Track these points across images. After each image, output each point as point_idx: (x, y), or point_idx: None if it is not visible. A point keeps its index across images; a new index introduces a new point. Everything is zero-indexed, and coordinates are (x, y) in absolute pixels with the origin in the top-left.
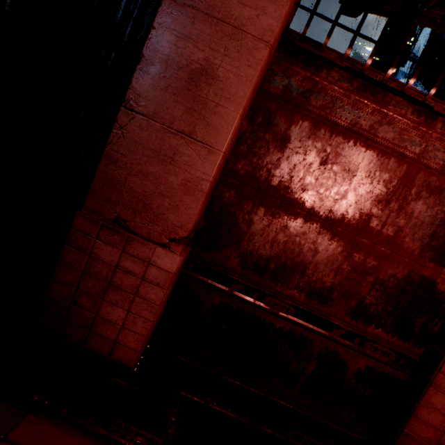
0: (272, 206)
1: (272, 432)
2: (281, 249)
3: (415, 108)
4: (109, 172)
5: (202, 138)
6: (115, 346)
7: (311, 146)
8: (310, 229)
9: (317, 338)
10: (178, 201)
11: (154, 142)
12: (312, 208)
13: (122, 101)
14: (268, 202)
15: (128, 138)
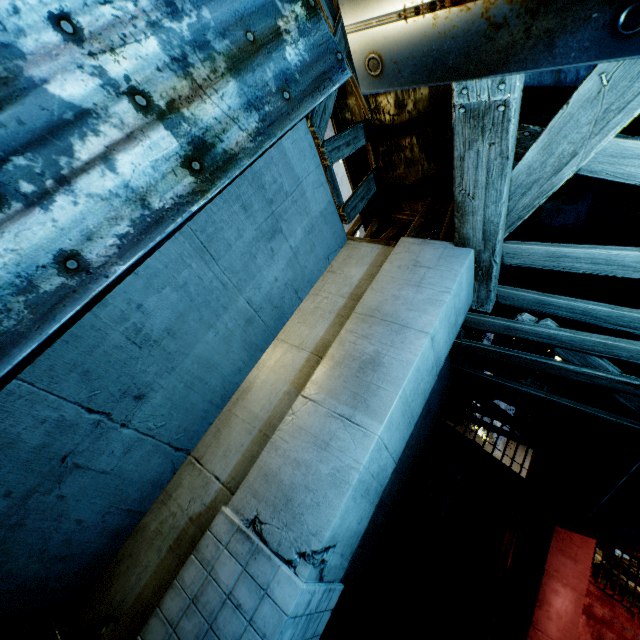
0: None
1: None
2: None
3: (624, 608)
4: None
5: None
6: None
7: (587, 630)
8: None
9: None
10: None
11: None
12: None
13: (530, 621)
14: None
15: None
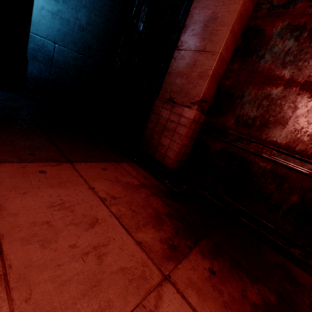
0: (258, 84)
1: (247, 222)
2: (264, 111)
3: None
4: (168, 79)
5: (209, 50)
6: (164, 157)
7: (290, 36)
8: (289, 92)
9: (298, 175)
10: (196, 84)
11: (187, 60)
12: (291, 78)
13: (176, 47)
14: (255, 82)
15: (176, 62)
